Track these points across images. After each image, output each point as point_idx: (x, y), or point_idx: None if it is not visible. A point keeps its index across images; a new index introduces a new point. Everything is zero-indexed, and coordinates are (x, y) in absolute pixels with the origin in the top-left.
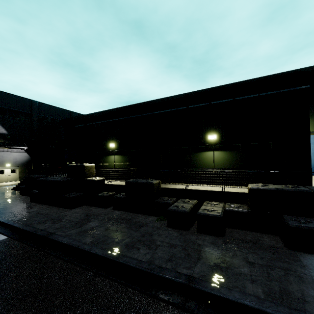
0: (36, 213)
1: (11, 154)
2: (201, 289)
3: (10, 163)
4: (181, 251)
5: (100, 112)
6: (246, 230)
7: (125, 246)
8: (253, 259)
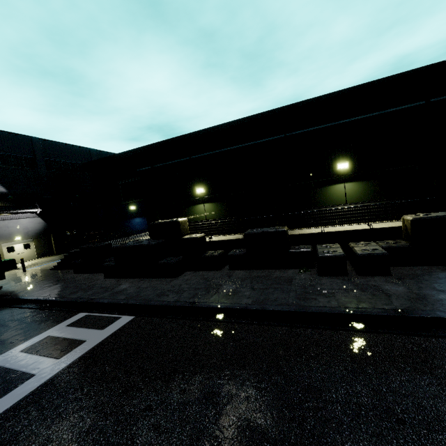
0: (136, 288)
1: (19, 222)
2: (418, 316)
3: (20, 235)
4: (364, 293)
5: (148, 146)
6: (409, 266)
7: (297, 299)
8: (441, 287)
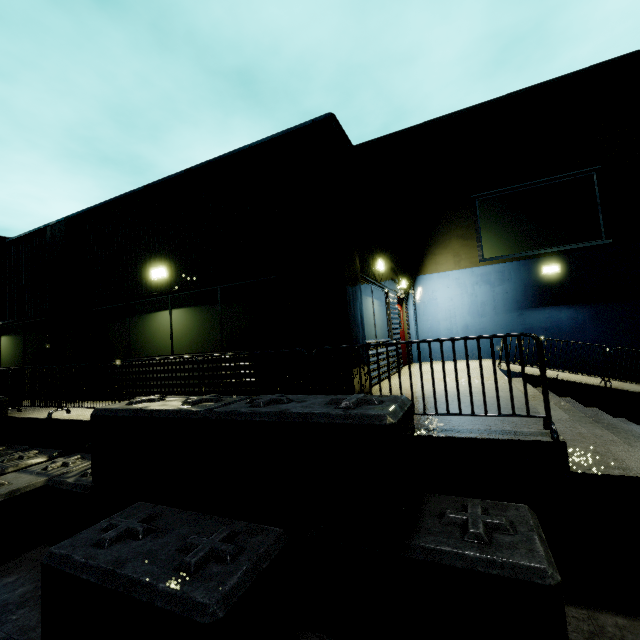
0: None
1: None
2: None
3: None
4: None
5: None
6: None
7: None
8: None
